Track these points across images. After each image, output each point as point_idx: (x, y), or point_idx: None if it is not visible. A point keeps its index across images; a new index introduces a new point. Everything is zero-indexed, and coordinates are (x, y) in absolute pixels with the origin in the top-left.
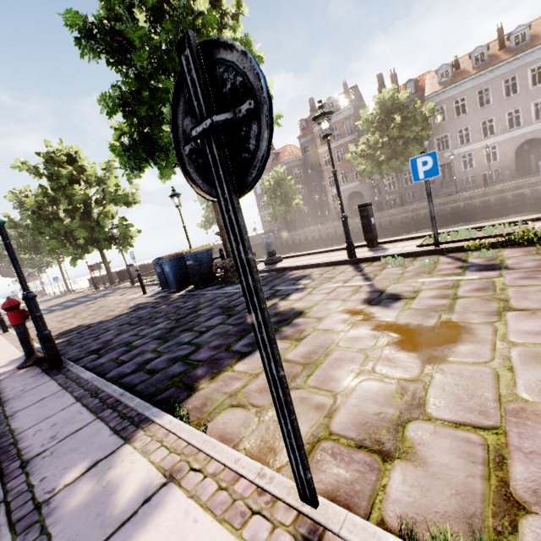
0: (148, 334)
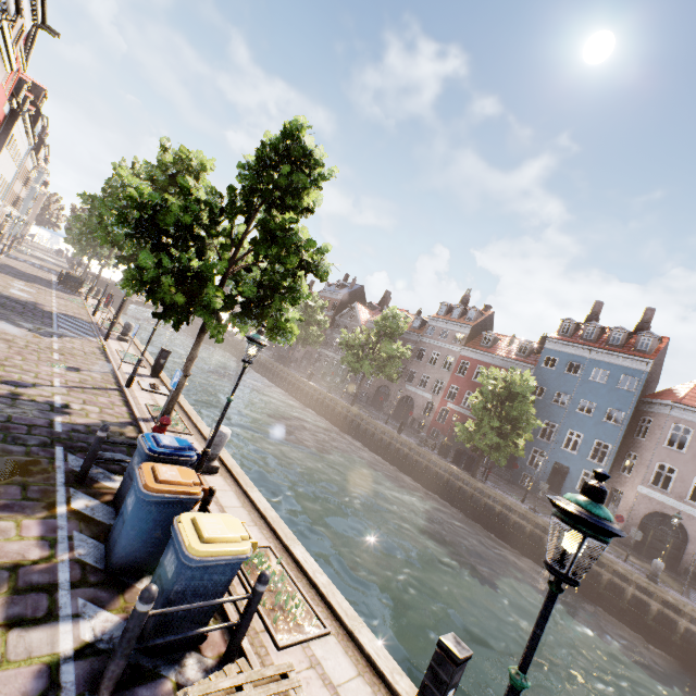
0: (12, 272)
